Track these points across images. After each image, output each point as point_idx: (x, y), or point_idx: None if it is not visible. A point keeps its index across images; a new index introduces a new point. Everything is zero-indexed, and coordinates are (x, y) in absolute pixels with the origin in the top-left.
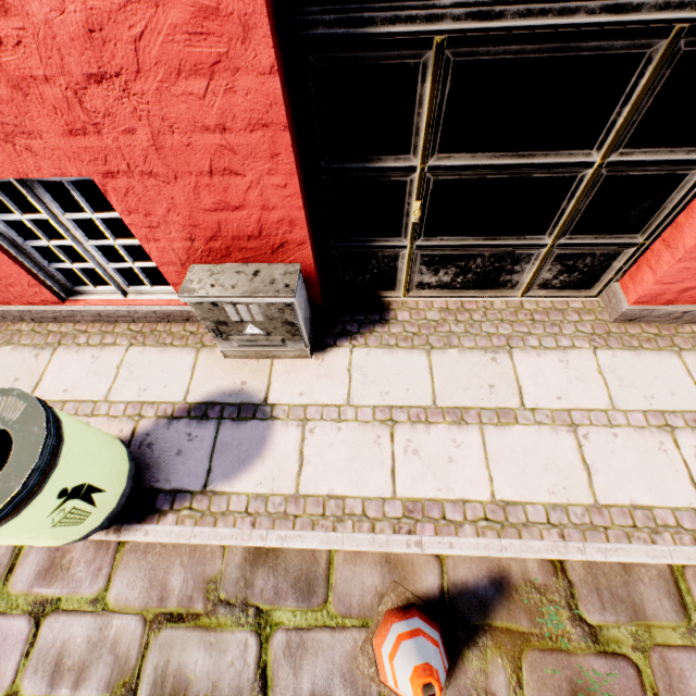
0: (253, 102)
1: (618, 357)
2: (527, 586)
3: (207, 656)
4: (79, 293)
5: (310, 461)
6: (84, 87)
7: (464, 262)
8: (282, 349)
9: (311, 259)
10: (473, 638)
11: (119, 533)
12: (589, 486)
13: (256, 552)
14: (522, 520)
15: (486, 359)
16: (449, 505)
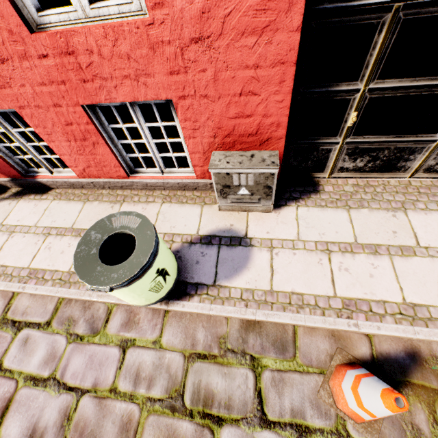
0: (280, 49)
1: None
2: (434, 360)
3: (223, 380)
4: (137, 172)
5: (278, 271)
6: (187, 46)
7: (376, 153)
8: (256, 205)
9: (282, 149)
10: (398, 389)
11: (167, 304)
12: None
13: (247, 323)
14: (427, 316)
15: (388, 215)
16: (373, 303)
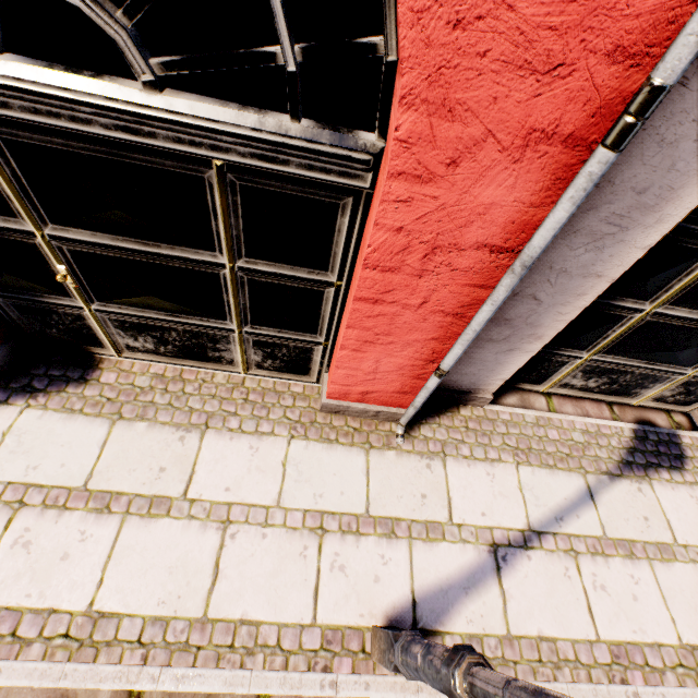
0: None
1: (310, 449)
2: None
3: None
4: None
5: None
6: None
7: (160, 333)
8: None
9: None
10: None
11: None
12: (208, 596)
13: None
14: (109, 637)
15: (174, 437)
16: (31, 616)
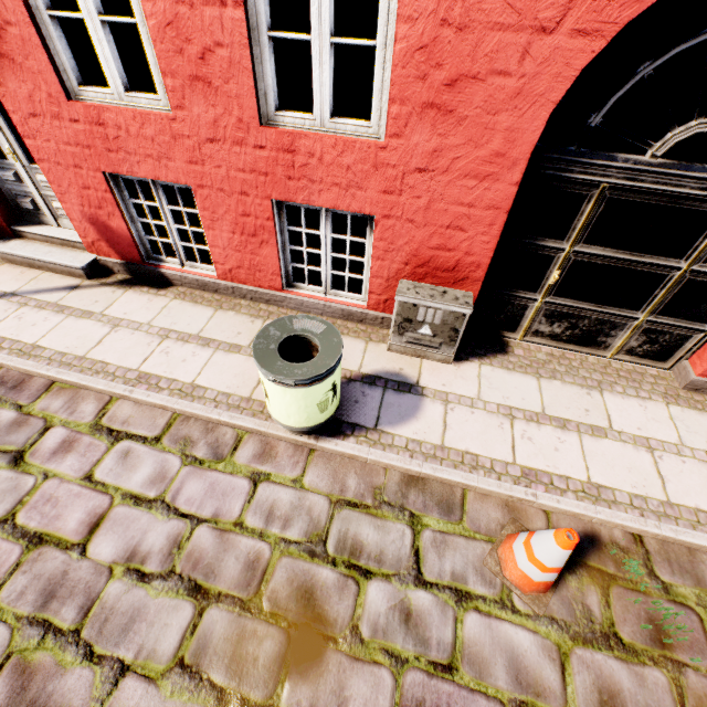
0: (497, 196)
1: (685, 412)
2: (614, 545)
3: (375, 532)
4: (293, 287)
5: (451, 427)
6: (410, 173)
7: (575, 320)
8: (434, 351)
9: (477, 293)
10: (572, 568)
11: (317, 440)
12: (663, 489)
13: (409, 478)
14: (611, 498)
15: (582, 392)
16: (556, 477)
